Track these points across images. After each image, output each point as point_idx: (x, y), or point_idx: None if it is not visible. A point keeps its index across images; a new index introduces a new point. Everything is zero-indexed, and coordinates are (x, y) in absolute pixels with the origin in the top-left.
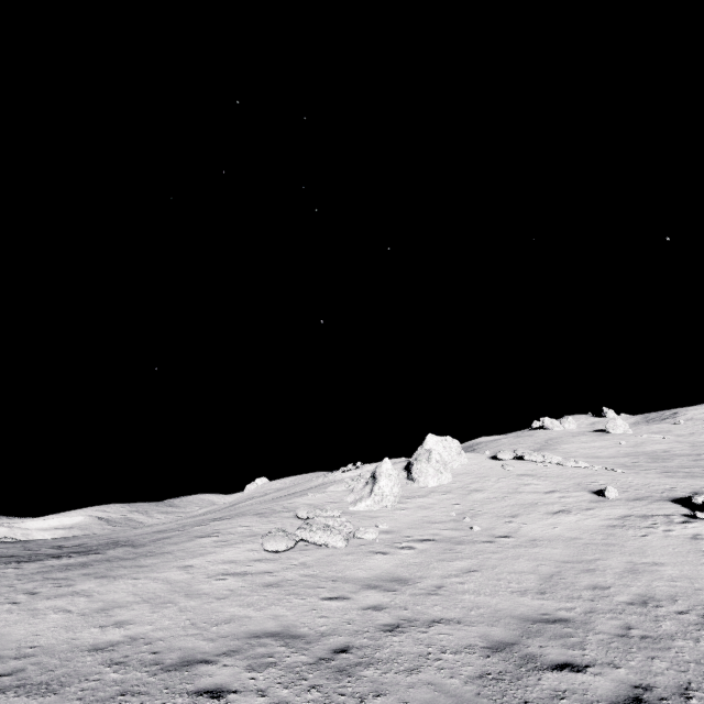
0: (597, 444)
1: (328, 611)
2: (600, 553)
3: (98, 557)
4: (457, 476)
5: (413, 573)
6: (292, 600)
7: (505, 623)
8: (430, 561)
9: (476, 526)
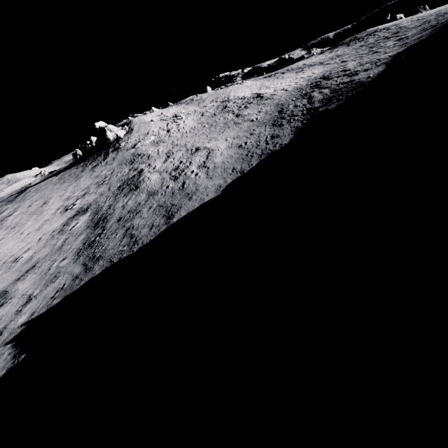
0: None
1: None
2: None
3: None
4: None
5: None
6: None
7: None
8: None
9: None
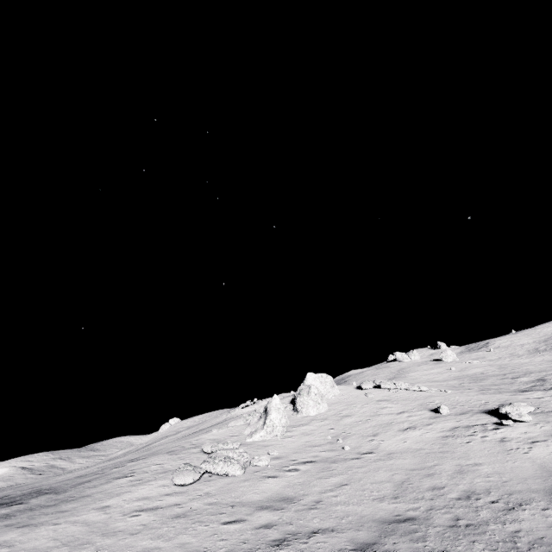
0: (435, 371)
1: (227, 533)
2: (437, 460)
3: (21, 507)
4: (331, 405)
5: (297, 492)
6: (196, 527)
7: (368, 526)
8: (311, 480)
9: (347, 446)
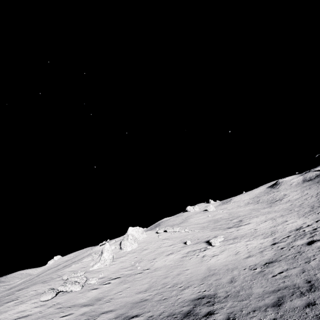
0: (202, 217)
1: None
2: (173, 269)
3: None
4: (140, 244)
5: (104, 295)
6: None
7: (127, 306)
8: (114, 287)
9: (139, 266)
